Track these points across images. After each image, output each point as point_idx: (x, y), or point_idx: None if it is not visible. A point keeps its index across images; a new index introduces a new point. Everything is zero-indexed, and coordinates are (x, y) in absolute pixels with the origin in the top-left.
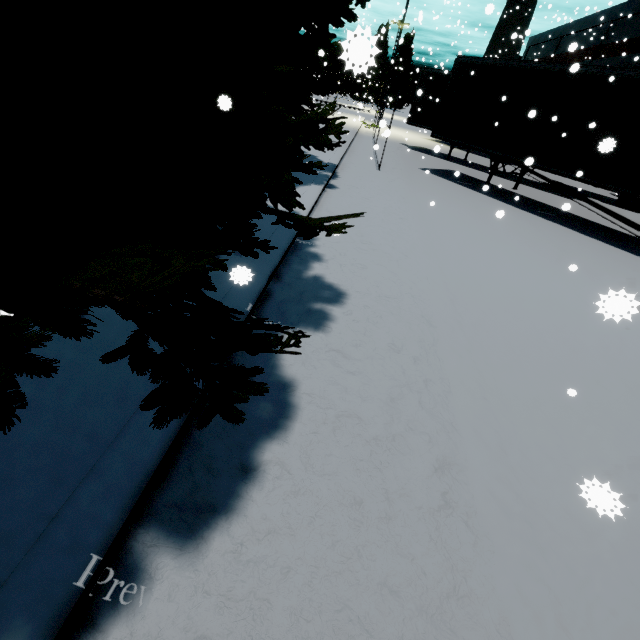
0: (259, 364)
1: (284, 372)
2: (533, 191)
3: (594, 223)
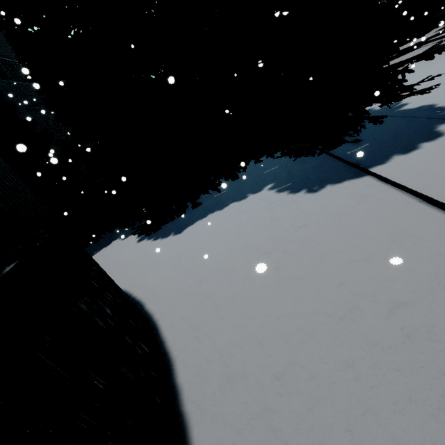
0: (407, 111)
1: (416, 107)
2: (395, 60)
3: (444, 43)
